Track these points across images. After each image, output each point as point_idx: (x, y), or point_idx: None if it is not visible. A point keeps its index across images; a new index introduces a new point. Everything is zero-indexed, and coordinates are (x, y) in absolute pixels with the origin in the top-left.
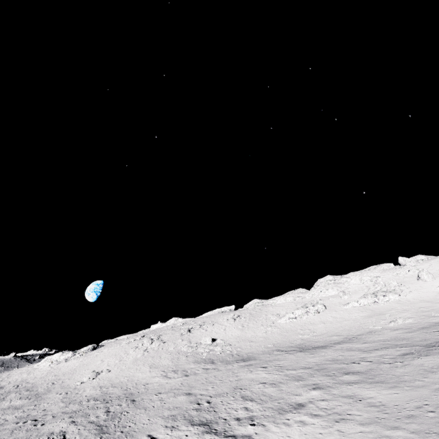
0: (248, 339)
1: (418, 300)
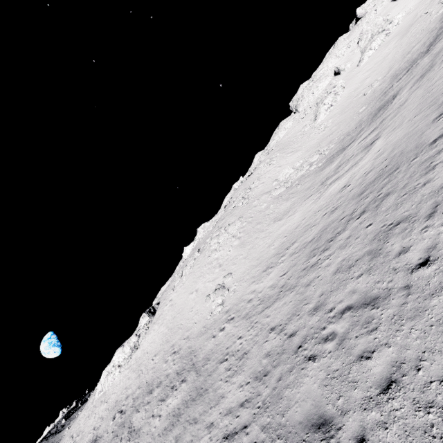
0: (322, 139)
1: None
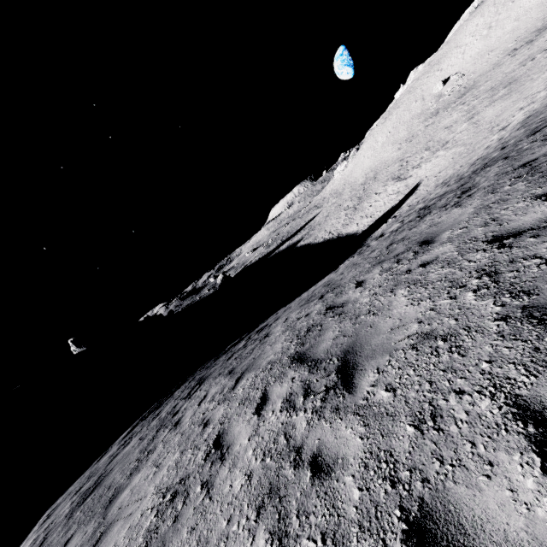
0: (489, 49)
1: None
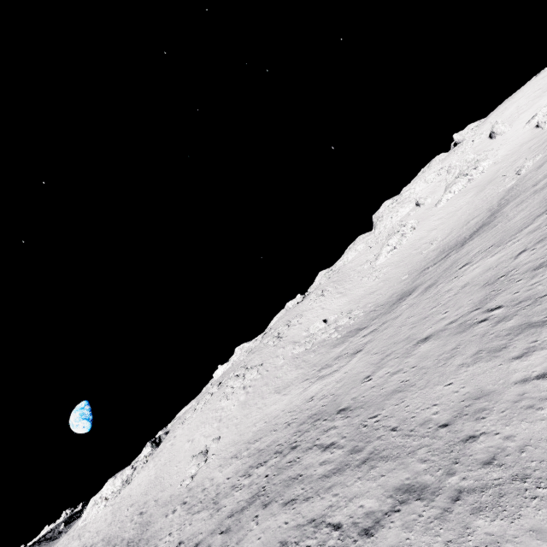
0: (365, 294)
1: (517, 147)
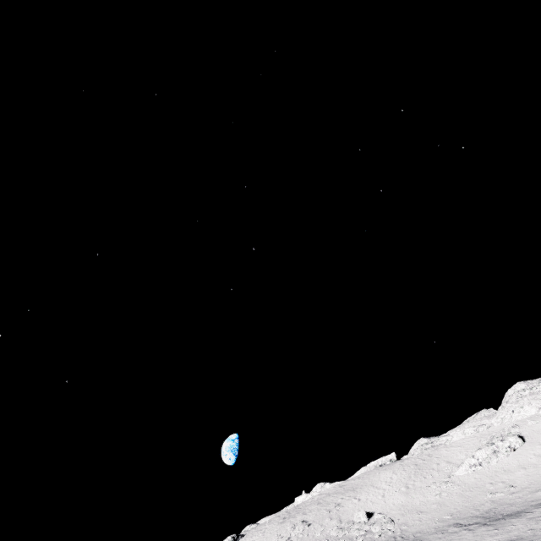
0: (416, 508)
1: None
